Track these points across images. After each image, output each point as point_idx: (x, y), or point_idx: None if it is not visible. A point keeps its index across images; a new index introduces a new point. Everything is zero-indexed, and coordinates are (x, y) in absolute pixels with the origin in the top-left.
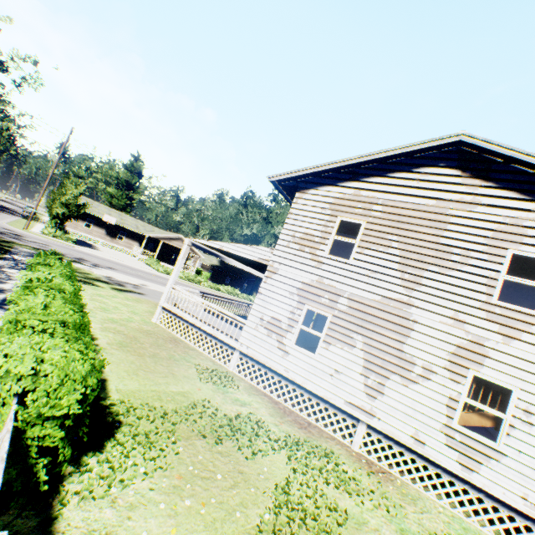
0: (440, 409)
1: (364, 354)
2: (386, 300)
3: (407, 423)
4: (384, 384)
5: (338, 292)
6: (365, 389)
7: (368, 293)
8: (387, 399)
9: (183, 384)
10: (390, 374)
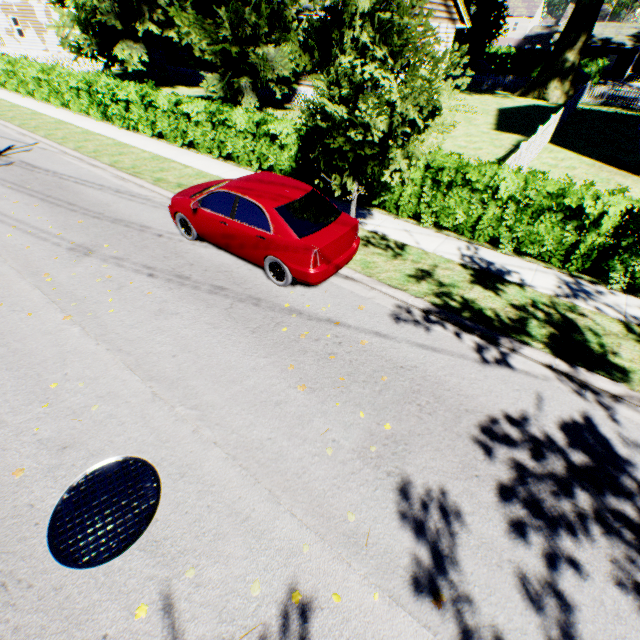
0: (57, 38)
1: (34, 29)
2: (24, 2)
3: (56, 48)
4: (44, 38)
5: (12, 5)
6: (43, 43)
7: (18, 1)
8: (48, 43)
9: None
10: (43, 33)
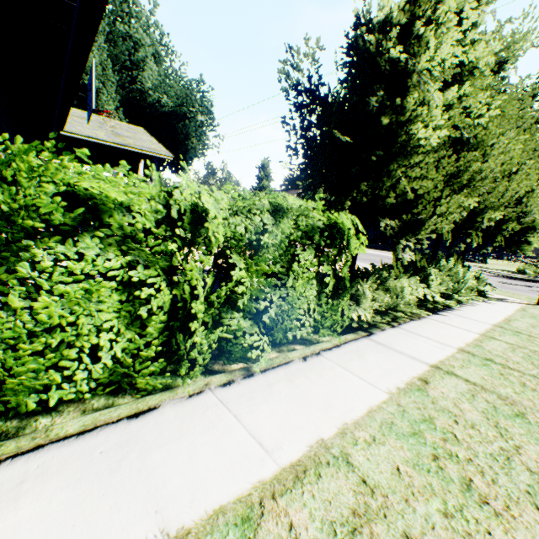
0: None
1: None
2: None
3: None
4: None
5: None
6: None
7: None
8: None
9: (506, 265)
10: None
